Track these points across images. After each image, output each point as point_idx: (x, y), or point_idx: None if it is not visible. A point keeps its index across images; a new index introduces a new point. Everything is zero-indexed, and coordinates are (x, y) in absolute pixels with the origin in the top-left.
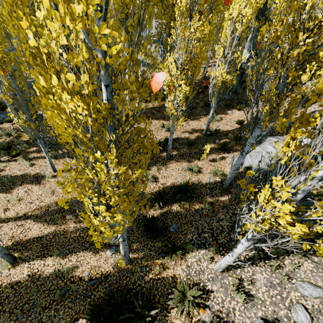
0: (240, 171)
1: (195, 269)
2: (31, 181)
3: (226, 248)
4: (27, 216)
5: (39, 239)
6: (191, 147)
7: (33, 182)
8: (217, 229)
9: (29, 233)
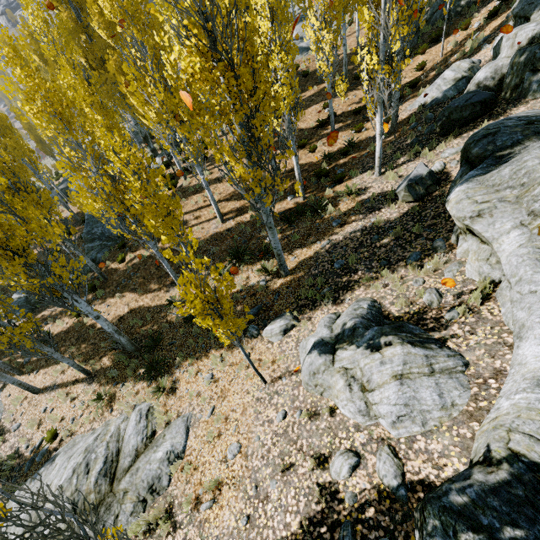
0: (413, 112)
1: (358, 183)
2: (215, 182)
3: (387, 164)
4: (221, 200)
5: (235, 208)
6: (358, 115)
7: (216, 183)
8: (381, 158)
9: (227, 208)
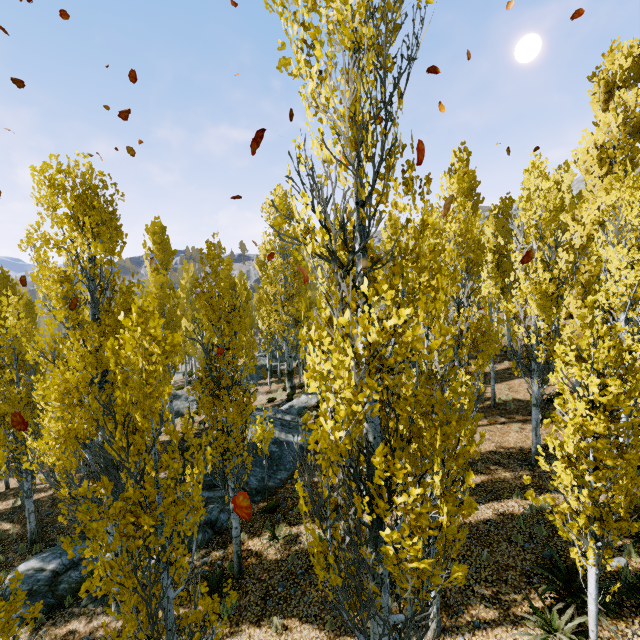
0: None
1: None
2: None
3: None
4: None
5: (476, 486)
6: None
7: None
8: None
9: None
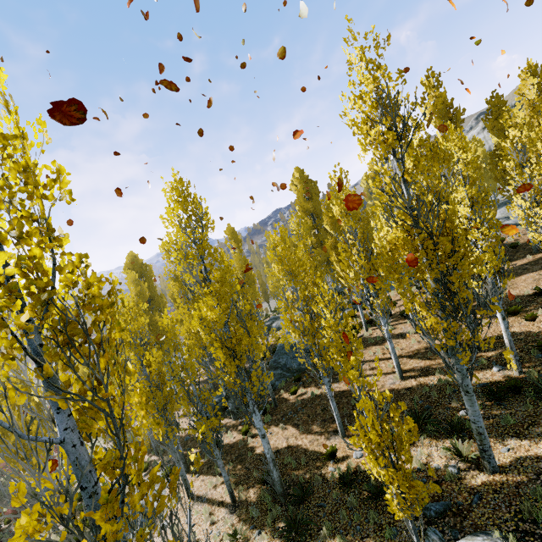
0: None
1: None
2: (397, 337)
3: None
4: (401, 356)
5: (418, 367)
6: None
7: (398, 338)
8: None
9: (408, 365)
